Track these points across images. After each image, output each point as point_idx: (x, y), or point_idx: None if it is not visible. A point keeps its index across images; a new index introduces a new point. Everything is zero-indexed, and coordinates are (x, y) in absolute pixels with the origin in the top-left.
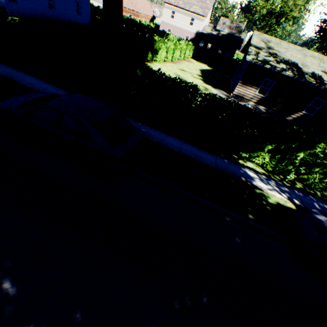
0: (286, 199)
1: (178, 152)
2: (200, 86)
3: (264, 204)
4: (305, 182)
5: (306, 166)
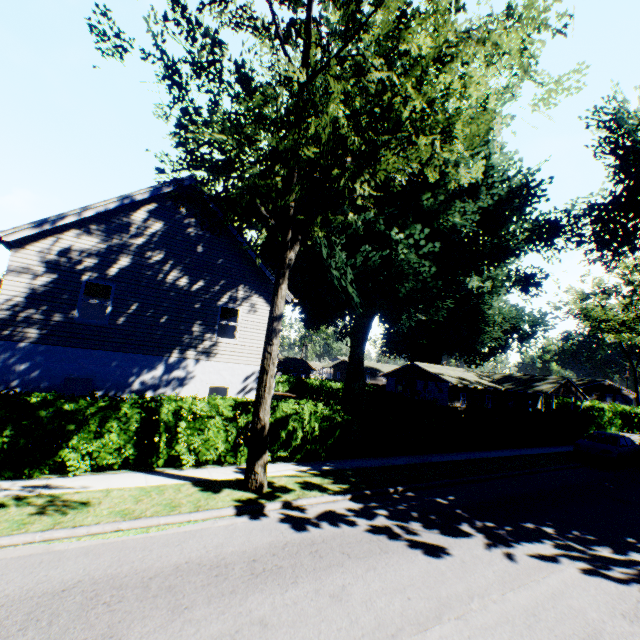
0: None
1: None
2: None
3: None
4: None
5: (596, 429)
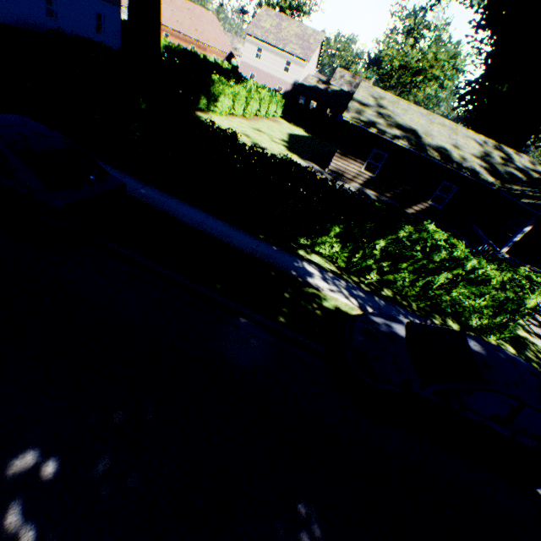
0: (356, 305)
1: (195, 227)
2: (278, 153)
3: (314, 308)
4: (392, 285)
5: (392, 261)
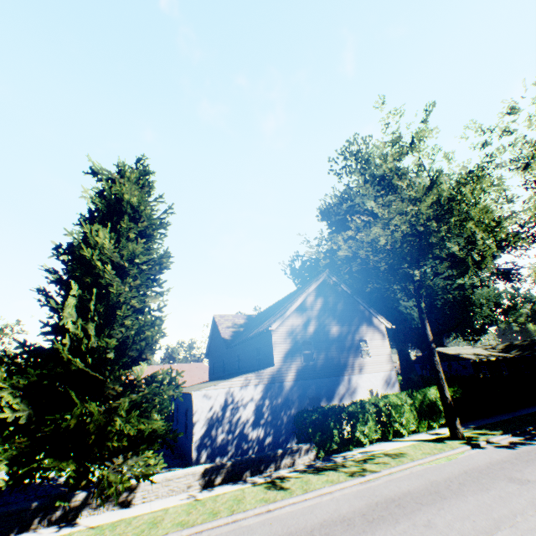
0: None
1: None
2: None
3: None
4: None
5: None
